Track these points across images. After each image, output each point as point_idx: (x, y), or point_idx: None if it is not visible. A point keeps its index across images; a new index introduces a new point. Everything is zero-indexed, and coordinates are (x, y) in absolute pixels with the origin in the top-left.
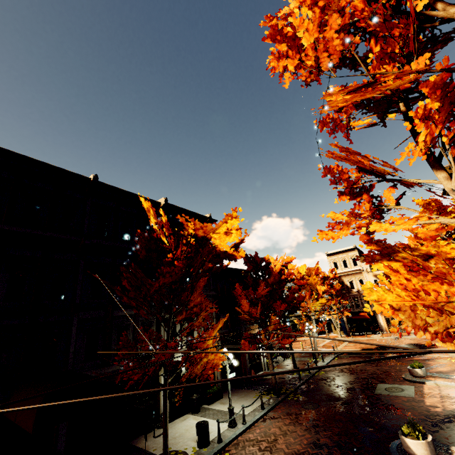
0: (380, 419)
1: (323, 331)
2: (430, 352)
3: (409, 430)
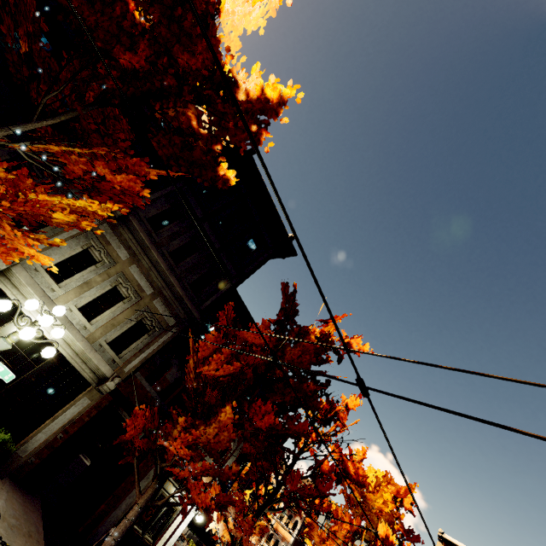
0: None
1: None
2: None
3: None
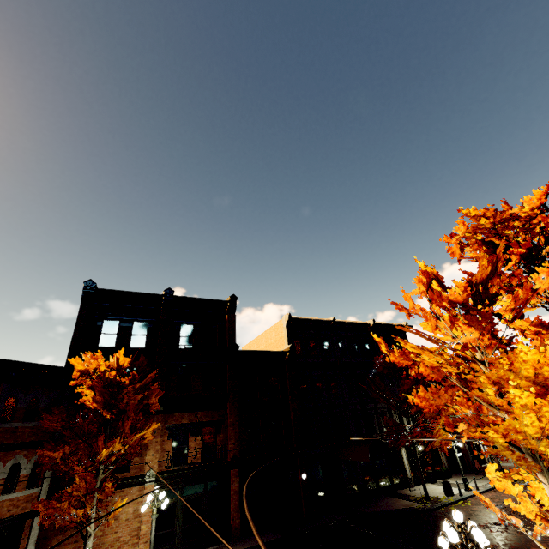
0: None
1: None
2: None
3: None
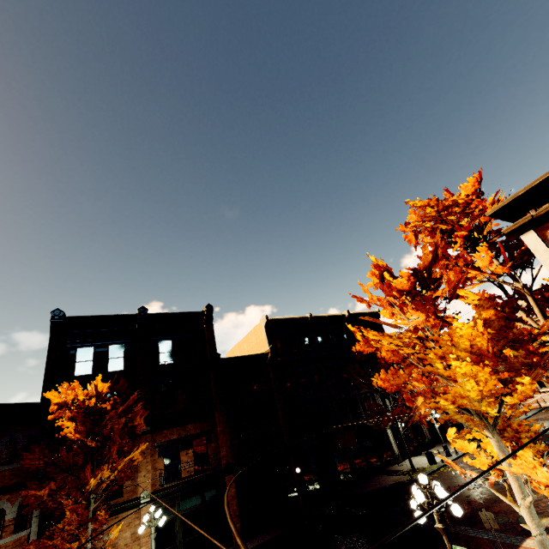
0: None
1: None
2: None
3: None
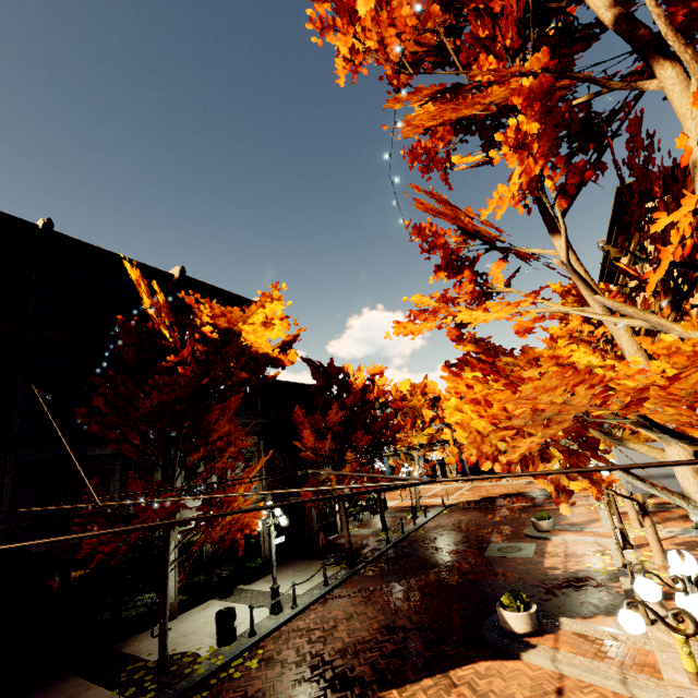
0: (482, 589)
1: (435, 475)
2: (433, 482)
3: (509, 600)
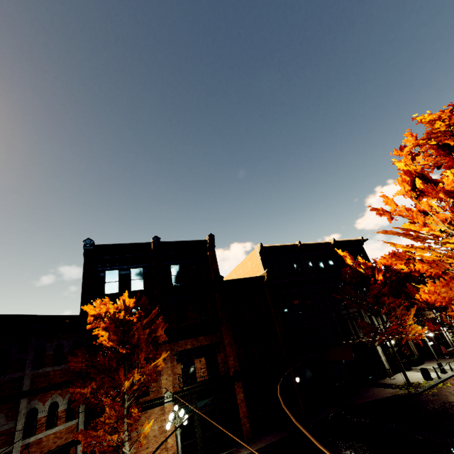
0: None
1: None
2: None
3: None
